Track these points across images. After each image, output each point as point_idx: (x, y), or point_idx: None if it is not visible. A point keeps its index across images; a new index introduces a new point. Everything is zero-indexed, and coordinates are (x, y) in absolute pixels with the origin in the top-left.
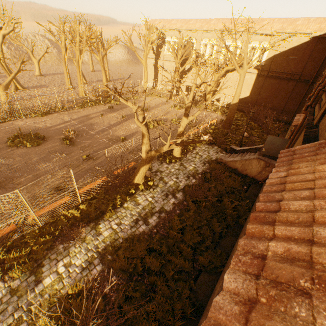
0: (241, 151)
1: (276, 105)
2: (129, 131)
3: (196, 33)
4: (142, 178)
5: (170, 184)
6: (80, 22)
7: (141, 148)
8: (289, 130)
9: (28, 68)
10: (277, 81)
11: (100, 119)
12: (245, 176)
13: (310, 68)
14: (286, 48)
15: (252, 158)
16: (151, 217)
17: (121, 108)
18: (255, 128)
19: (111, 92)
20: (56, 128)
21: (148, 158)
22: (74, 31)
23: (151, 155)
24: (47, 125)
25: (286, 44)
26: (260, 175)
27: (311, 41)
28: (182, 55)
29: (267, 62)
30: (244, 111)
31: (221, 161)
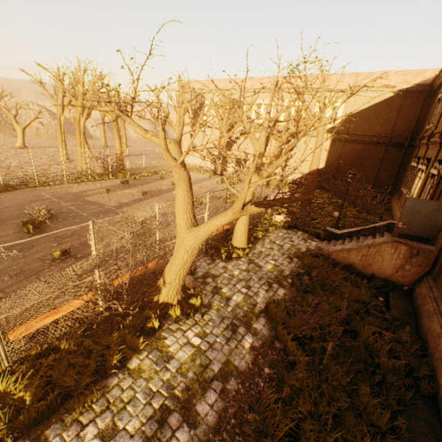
0: (346, 235)
1: (364, 178)
2: (153, 211)
3: (245, 93)
4: (177, 290)
5: (236, 301)
6: (86, 69)
7: (173, 236)
8: (396, 206)
9: (9, 141)
10: (360, 146)
11: (103, 197)
12: (370, 277)
13: (402, 127)
14: (365, 106)
15: (382, 241)
16: (201, 395)
17: (142, 183)
18: (346, 206)
19: (128, 167)
20: (19, 208)
21: (192, 243)
22: (76, 81)
23: (198, 233)
24: (3, 203)
25: (365, 100)
26: (400, 273)
27: (396, 95)
28: (228, 117)
29: (343, 124)
30: (320, 188)
31: (320, 252)
